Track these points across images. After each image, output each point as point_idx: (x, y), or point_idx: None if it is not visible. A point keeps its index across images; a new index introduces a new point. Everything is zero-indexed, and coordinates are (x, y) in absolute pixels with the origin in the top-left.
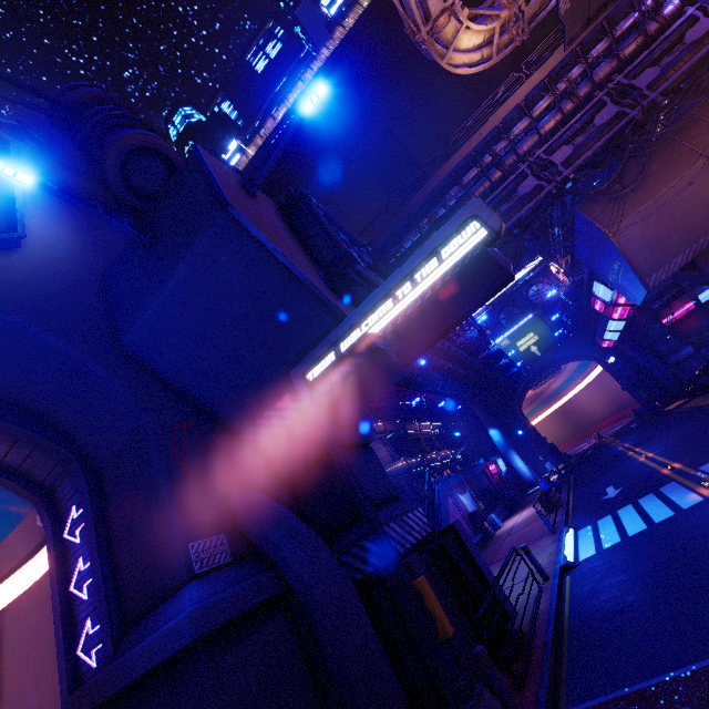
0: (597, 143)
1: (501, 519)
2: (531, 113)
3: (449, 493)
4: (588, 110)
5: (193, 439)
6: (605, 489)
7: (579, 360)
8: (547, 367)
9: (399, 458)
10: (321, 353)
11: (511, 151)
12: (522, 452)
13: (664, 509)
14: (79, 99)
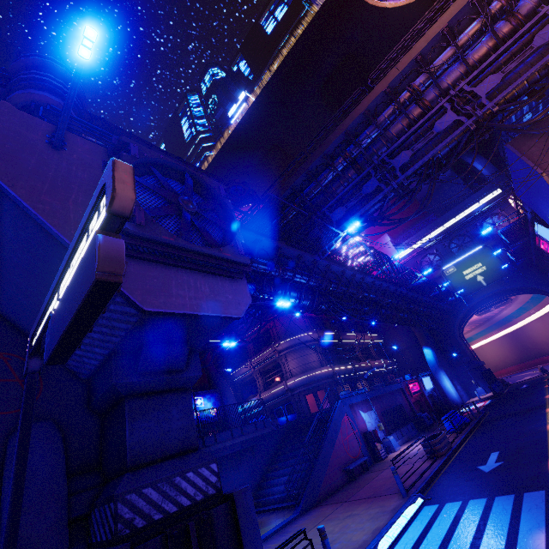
0: (532, 68)
1: (403, 439)
2: (455, 40)
3: (347, 411)
4: (528, 29)
5: (2, 370)
6: (491, 453)
7: (531, 293)
8: (493, 296)
9: (327, 364)
10: (37, 323)
11: (434, 84)
12: (455, 373)
13: (501, 538)
14: (20, 67)
